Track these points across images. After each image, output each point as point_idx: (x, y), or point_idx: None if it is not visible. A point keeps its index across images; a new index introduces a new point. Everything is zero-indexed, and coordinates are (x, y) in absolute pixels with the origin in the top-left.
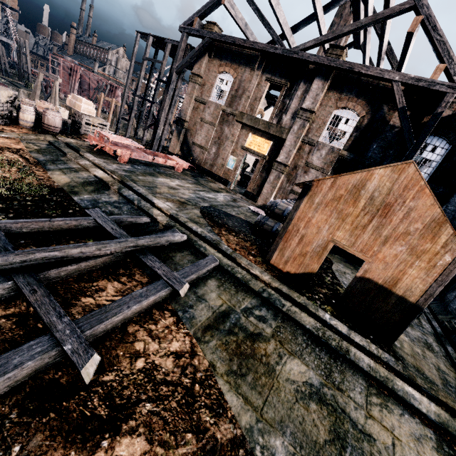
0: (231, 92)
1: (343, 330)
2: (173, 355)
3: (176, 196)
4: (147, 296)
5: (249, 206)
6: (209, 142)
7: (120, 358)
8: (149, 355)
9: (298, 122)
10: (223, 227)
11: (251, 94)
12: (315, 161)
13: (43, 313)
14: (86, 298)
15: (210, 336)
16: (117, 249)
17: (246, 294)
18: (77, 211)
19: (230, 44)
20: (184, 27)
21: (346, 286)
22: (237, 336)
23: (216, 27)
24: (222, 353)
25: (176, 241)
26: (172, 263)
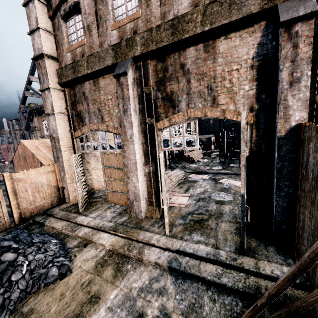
0: None
1: None
2: None
3: None
4: None
5: None
6: None
7: None
8: None
9: None
10: None
11: None
12: None
13: None
14: None
15: None
16: None
17: None
18: None
19: (36, 109)
20: (19, 111)
21: None
22: None
23: (32, 104)
24: None
25: None
26: None
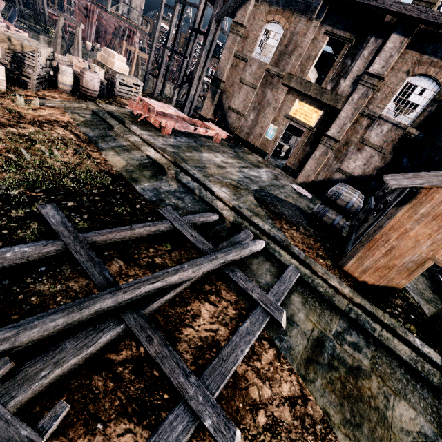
0: (280, 48)
1: (438, 360)
2: (287, 402)
3: (226, 177)
4: (253, 332)
5: (291, 185)
6: (248, 108)
7: (242, 413)
8: (267, 405)
9: (359, 90)
10: (282, 219)
11: (304, 51)
12: (373, 138)
13: (168, 371)
14: (187, 329)
15: (313, 373)
16: (208, 268)
17: (331, 313)
18: (144, 206)
19: None
20: None
21: (410, 289)
22: (339, 372)
23: None
24: (331, 396)
25: (257, 250)
26: (251, 273)
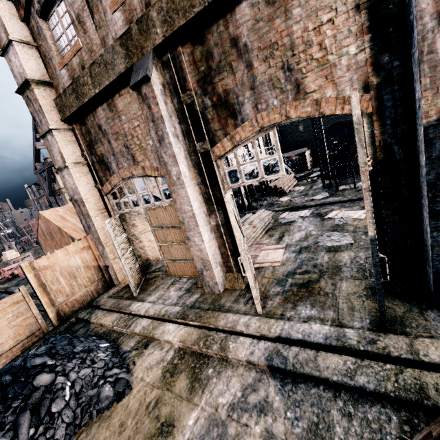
0: None
1: None
2: None
3: None
4: None
5: None
6: None
7: None
8: None
9: None
10: None
11: None
12: None
13: None
14: None
15: None
16: None
17: None
18: None
19: None
20: (35, 172)
21: None
22: None
23: (48, 159)
24: None
25: None
26: None
